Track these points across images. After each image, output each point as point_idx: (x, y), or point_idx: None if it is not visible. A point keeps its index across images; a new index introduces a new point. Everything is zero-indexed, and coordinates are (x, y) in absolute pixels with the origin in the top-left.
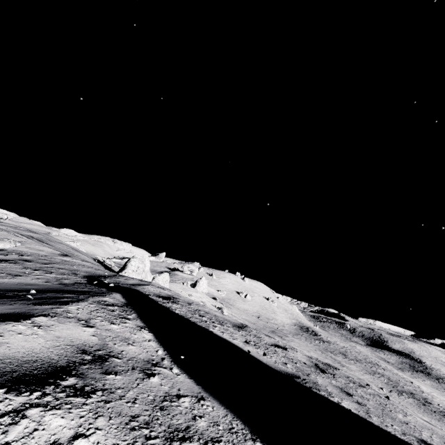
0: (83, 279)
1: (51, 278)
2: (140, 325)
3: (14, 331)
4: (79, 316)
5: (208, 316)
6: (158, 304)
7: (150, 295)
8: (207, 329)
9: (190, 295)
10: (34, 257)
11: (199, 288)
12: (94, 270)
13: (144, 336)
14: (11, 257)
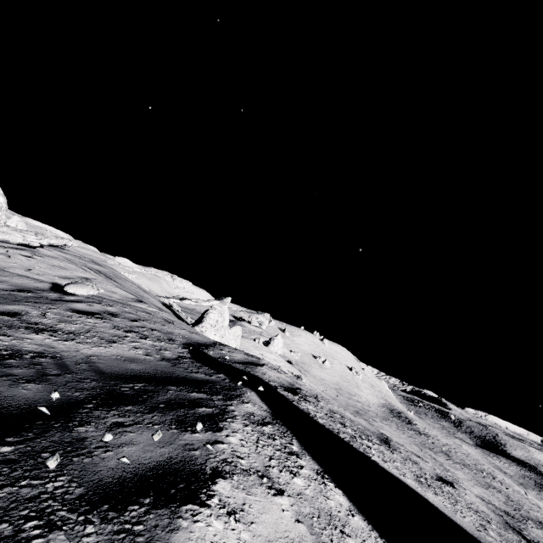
0: (184, 349)
1: (150, 347)
2: (317, 469)
3: (216, 542)
4: (253, 462)
5: (347, 422)
6: (297, 408)
7: (277, 387)
8: (370, 458)
9: (264, 356)
10: (118, 309)
11: (273, 348)
12: (188, 333)
13: (339, 502)
14: (95, 308)
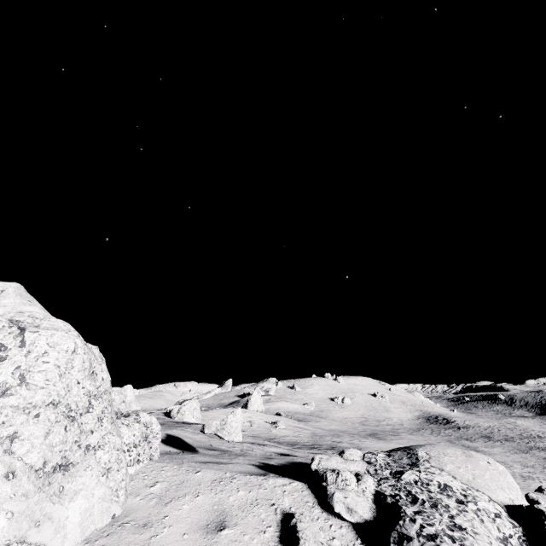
0: None
1: None
2: None
3: None
4: None
5: None
6: None
7: None
8: None
9: None
10: None
11: (253, 407)
12: None
13: None
14: None
